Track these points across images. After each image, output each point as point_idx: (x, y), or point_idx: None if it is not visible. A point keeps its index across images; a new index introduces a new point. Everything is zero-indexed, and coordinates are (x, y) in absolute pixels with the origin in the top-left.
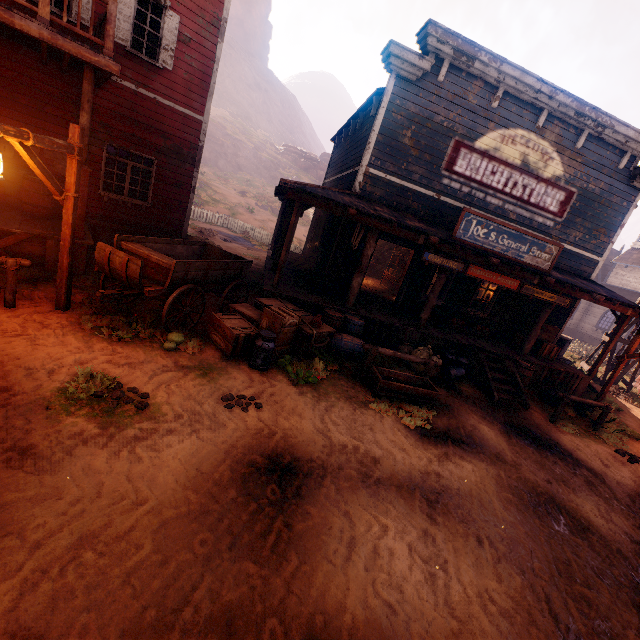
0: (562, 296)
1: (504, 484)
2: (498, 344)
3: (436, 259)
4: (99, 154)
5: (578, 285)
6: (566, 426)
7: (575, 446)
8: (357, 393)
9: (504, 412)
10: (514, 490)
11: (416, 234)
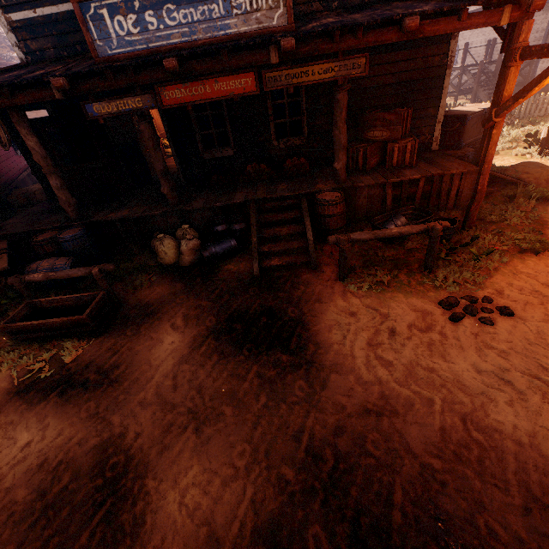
0: (345, 58)
1: (50, 465)
2: (321, 175)
3: (107, 108)
4: None
5: (356, 21)
6: (365, 280)
7: (340, 320)
8: (7, 342)
9: (257, 291)
10: (54, 475)
11: (45, 87)
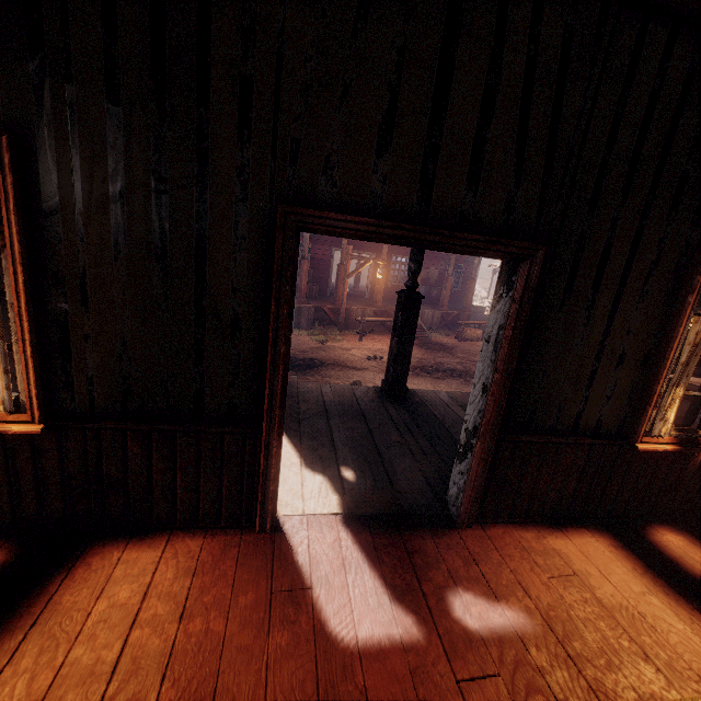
0: None
1: None
2: None
3: None
4: (445, 269)
5: None
6: None
7: None
8: None
9: None
10: None
11: None
